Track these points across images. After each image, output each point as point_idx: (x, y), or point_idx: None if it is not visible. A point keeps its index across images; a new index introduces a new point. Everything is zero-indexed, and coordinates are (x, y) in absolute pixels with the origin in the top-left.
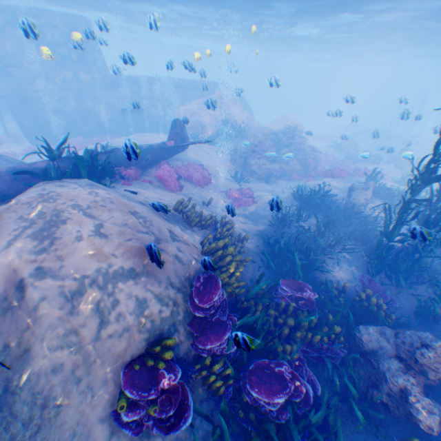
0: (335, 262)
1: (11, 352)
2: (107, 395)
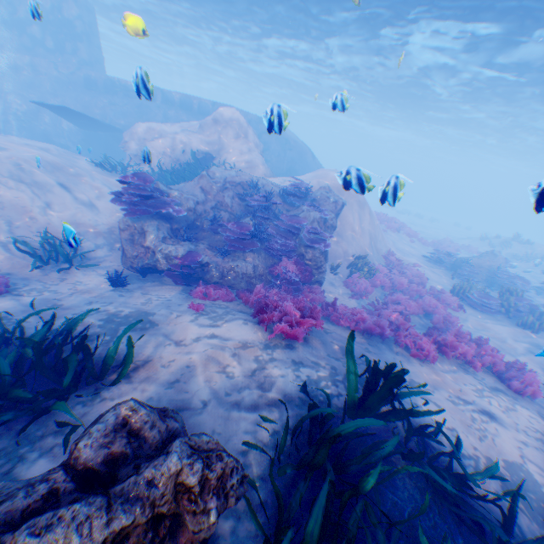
0: None
1: None
2: None
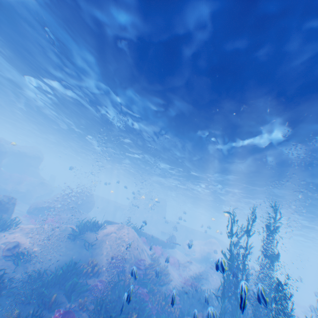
0: None
1: (103, 241)
2: (109, 259)
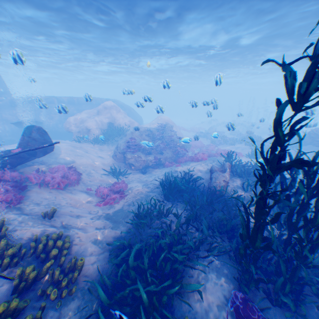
0: (201, 273)
1: None
2: None
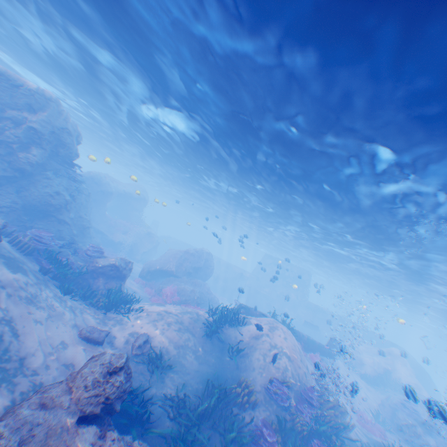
0: None
1: (251, 346)
2: (264, 379)
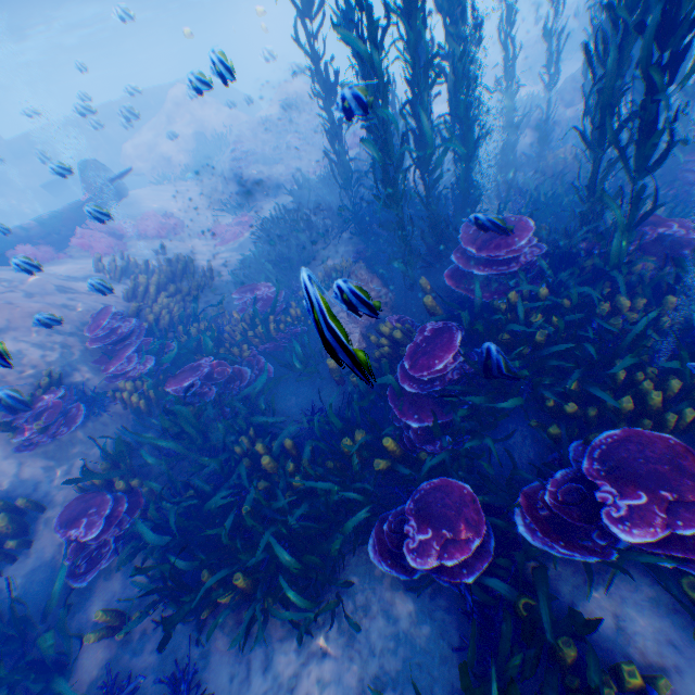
0: (330, 250)
1: None
2: (4, 437)
